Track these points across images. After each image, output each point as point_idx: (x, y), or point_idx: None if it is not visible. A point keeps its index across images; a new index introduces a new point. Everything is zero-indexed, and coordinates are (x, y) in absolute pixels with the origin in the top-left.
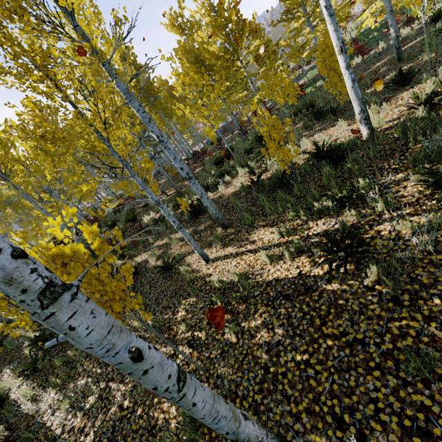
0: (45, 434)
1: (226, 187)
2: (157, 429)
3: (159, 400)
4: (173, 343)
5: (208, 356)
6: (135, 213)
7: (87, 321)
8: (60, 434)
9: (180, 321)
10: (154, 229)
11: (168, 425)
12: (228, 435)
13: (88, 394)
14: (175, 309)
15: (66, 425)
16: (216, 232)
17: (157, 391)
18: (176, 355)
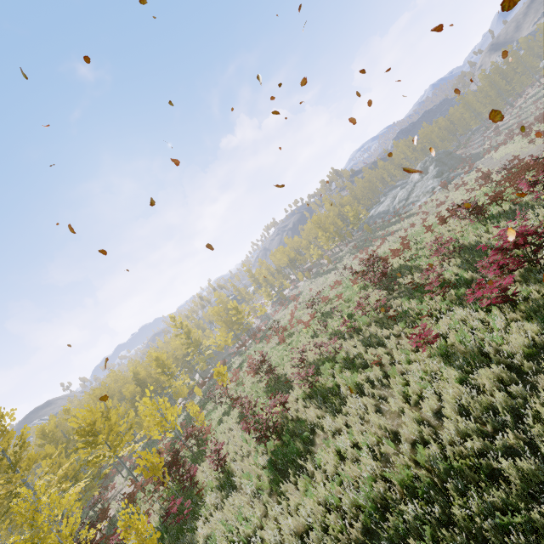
0: None
1: None
2: None
3: None
4: None
5: None
6: None
7: None
8: None
9: None
10: None
11: None
12: None
13: None
14: None
15: None
16: None
17: None
18: None
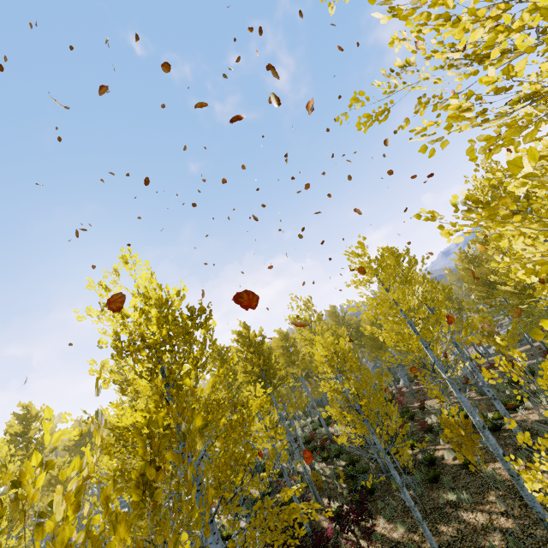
0: (388, 539)
1: (528, 413)
2: (485, 547)
3: (483, 536)
4: (488, 512)
5: (522, 523)
6: (413, 412)
7: (491, 437)
8: (402, 540)
9: (492, 502)
10: (441, 433)
11: (495, 545)
12: (539, 514)
13: (417, 526)
14: (484, 494)
15: (405, 537)
16: (519, 450)
17: (509, 471)
18: (492, 519)
